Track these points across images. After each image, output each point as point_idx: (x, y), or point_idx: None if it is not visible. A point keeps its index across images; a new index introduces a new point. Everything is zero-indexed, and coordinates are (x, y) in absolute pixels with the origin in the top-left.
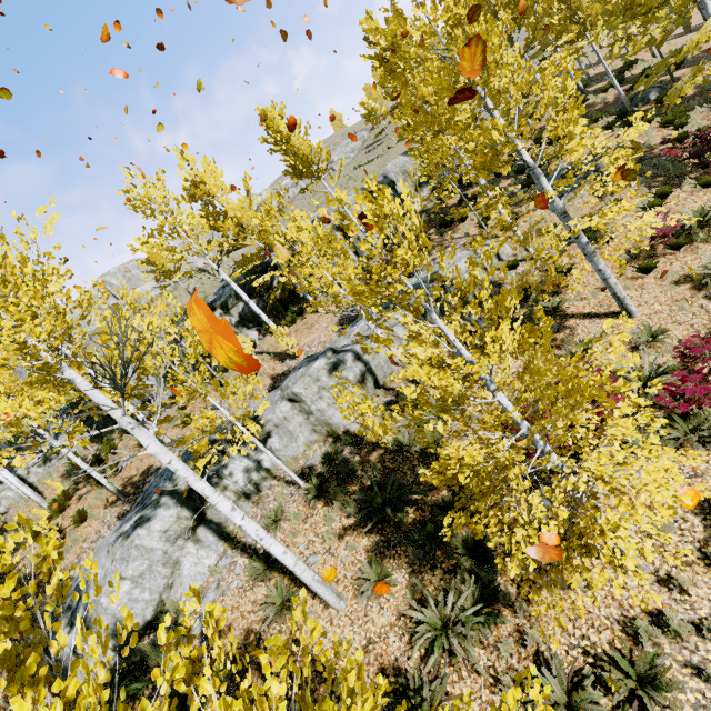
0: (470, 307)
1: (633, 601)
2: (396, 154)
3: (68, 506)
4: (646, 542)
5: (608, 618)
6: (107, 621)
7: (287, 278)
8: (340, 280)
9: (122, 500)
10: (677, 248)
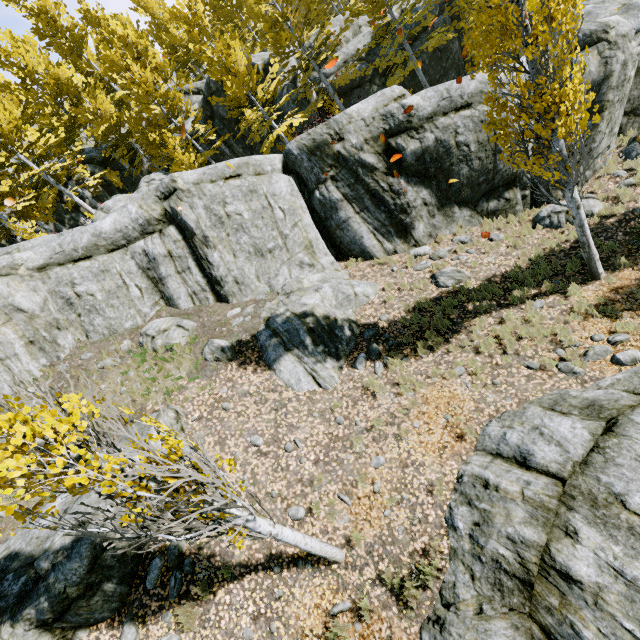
0: None
1: None
2: None
3: None
4: None
5: None
6: None
7: None
8: None
9: None
10: None
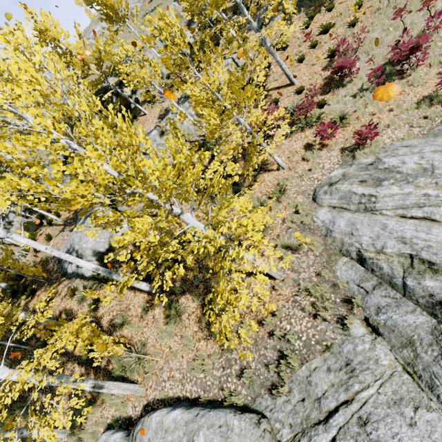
0: (210, 70)
1: (281, 177)
2: (171, 2)
3: (36, 239)
4: (287, 161)
5: (274, 184)
6: (89, 252)
7: (126, 80)
8: (153, 94)
9: (68, 225)
10: (314, 47)
